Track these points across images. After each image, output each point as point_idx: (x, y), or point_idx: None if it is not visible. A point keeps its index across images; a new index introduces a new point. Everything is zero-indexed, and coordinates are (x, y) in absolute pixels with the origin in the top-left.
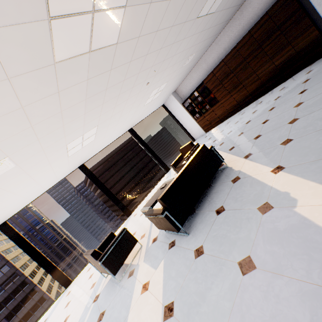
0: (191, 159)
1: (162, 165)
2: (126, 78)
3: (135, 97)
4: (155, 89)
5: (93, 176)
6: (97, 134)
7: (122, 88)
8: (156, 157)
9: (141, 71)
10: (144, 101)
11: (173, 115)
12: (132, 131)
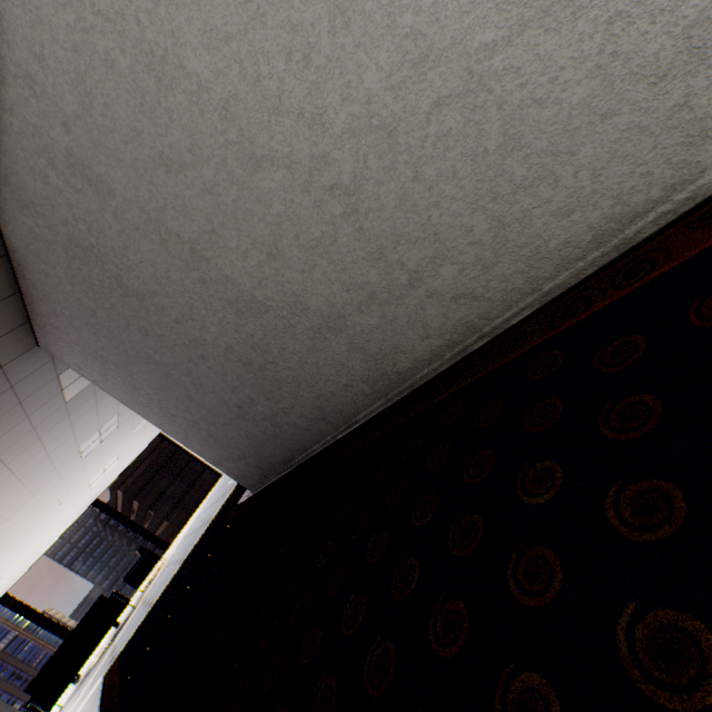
0: (79, 623)
1: (156, 543)
2: (3, 549)
3: (49, 518)
4: (94, 478)
5: (25, 608)
6: (4, 574)
7: (6, 550)
8: (144, 533)
9: (28, 525)
10: (84, 492)
11: (180, 445)
12: (99, 503)
